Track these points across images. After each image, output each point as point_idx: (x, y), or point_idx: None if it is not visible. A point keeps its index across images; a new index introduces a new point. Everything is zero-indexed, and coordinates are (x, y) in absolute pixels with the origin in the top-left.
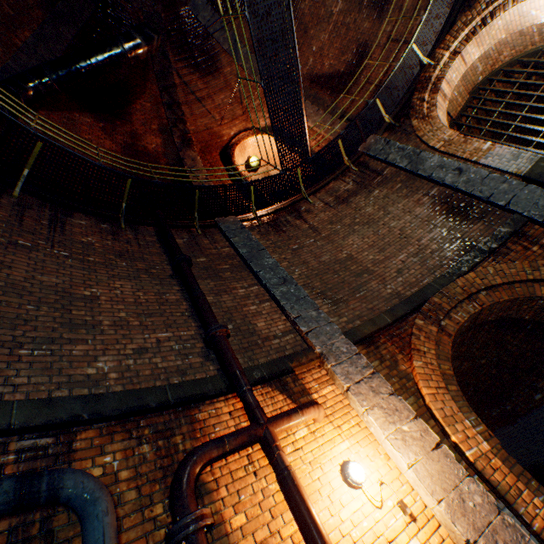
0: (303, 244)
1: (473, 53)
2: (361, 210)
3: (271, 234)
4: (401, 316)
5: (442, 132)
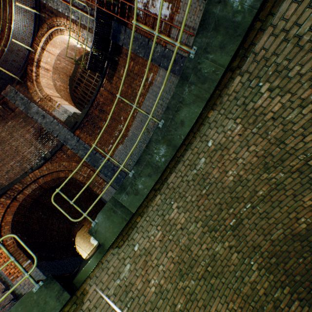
0: None
1: (55, 50)
2: None
3: None
4: None
5: (42, 92)
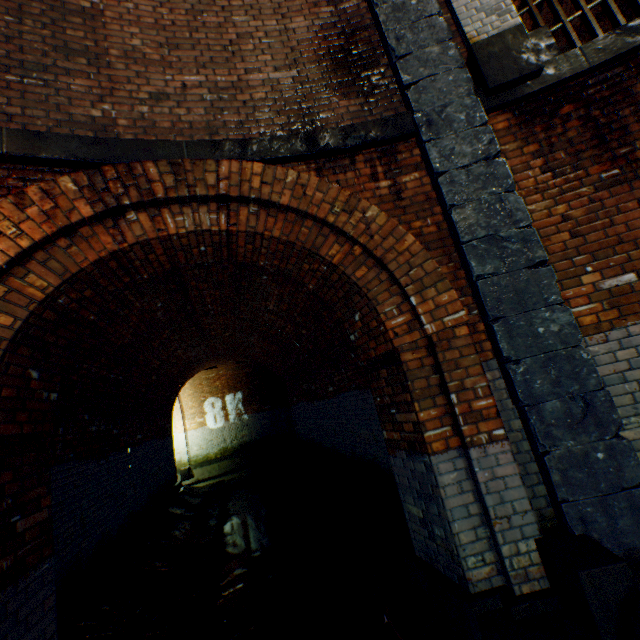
0: None
1: None
2: None
3: None
4: (49, 159)
5: None
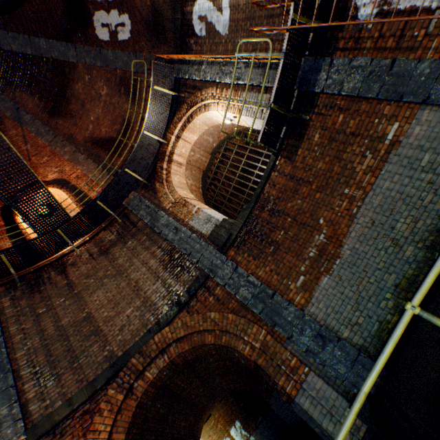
0: (52, 305)
1: (192, 137)
2: (115, 261)
3: (25, 297)
4: (101, 386)
5: (173, 194)
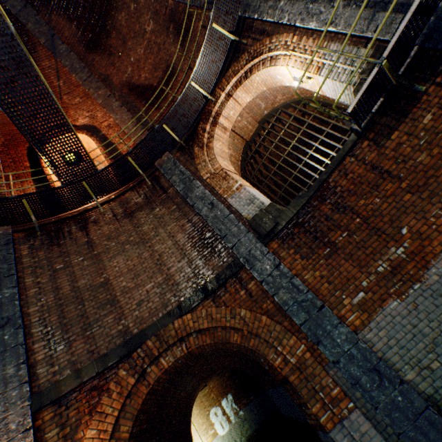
0: (70, 263)
1: (244, 97)
2: (139, 227)
3: (44, 248)
4: (112, 363)
5: (213, 163)
